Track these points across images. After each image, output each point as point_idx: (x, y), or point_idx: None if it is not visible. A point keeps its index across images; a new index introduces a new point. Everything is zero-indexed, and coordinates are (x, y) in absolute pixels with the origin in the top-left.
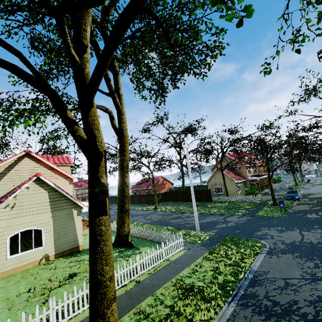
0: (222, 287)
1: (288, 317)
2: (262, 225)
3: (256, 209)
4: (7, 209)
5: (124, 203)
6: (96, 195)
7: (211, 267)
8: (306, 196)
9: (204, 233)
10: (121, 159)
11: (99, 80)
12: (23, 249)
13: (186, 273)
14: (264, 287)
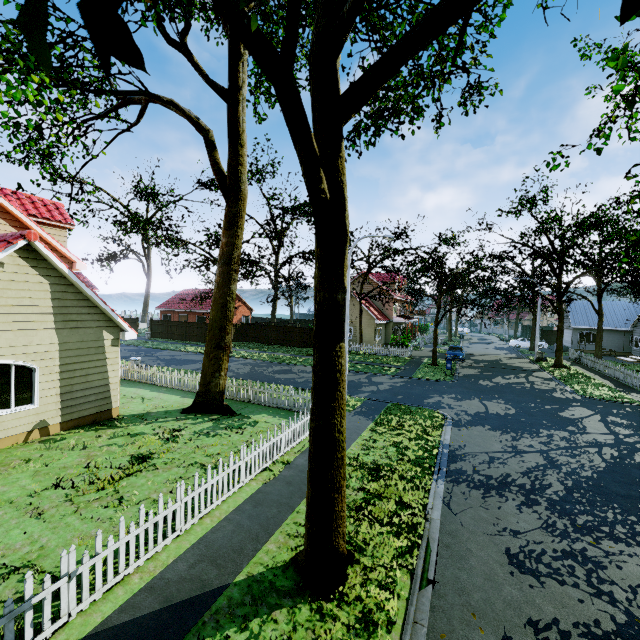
0: (418, 464)
1: (507, 489)
2: (429, 391)
3: (411, 369)
4: None
5: (225, 332)
6: (338, 306)
7: (389, 442)
8: (468, 357)
9: (349, 398)
10: (228, 242)
11: (375, 93)
12: None
13: (358, 450)
14: (469, 462)
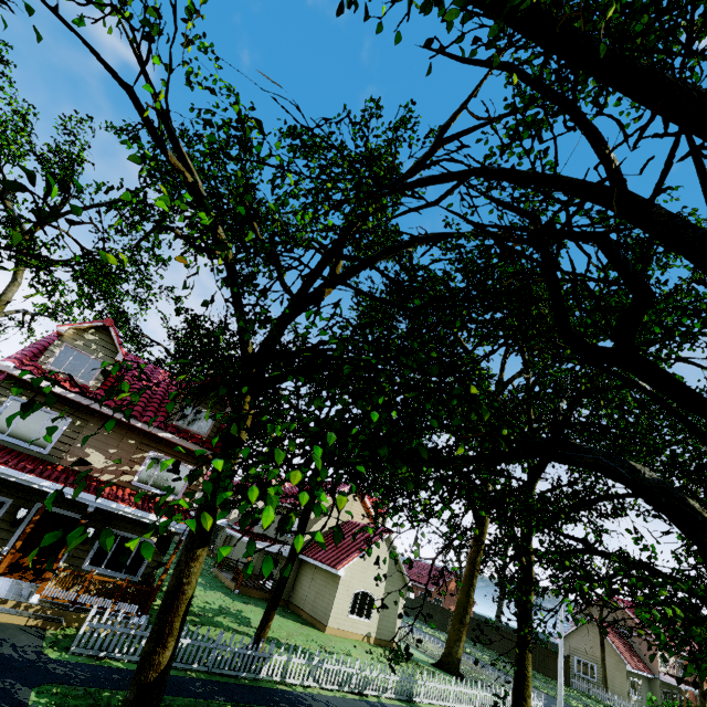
0: None
1: None
2: None
3: None
4: (361, 560)
5: (466, 612)
6: (528, 609)
7: None
8: None
9: None
10: (474, 550)
11: None
12: (358, 612)
13: None
14: None
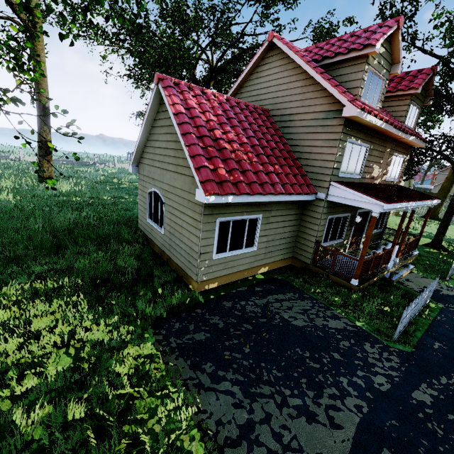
0: None
1: None
2: None
3: None
4: None
5: (449, 192)
6: None
7: None
8: None
9: None
10: None
11: None
12: None
13: None
14: None
